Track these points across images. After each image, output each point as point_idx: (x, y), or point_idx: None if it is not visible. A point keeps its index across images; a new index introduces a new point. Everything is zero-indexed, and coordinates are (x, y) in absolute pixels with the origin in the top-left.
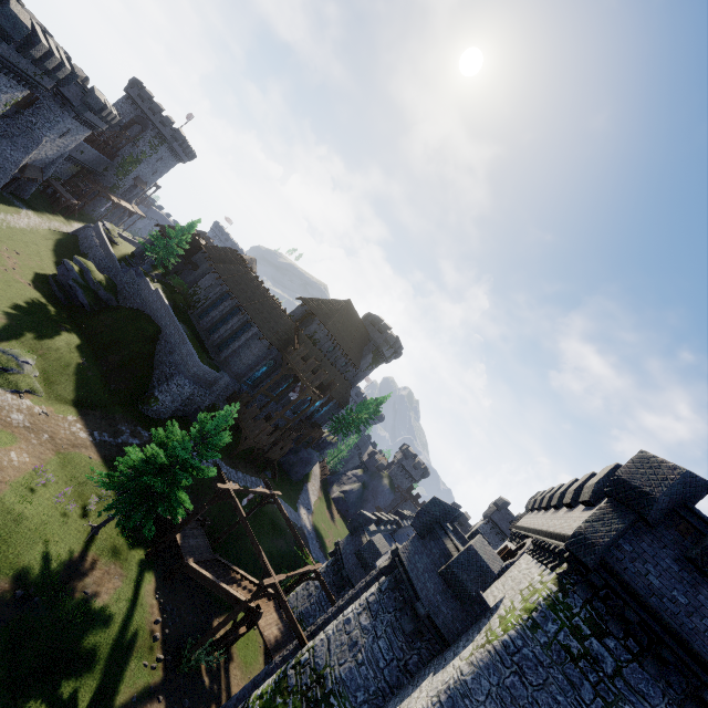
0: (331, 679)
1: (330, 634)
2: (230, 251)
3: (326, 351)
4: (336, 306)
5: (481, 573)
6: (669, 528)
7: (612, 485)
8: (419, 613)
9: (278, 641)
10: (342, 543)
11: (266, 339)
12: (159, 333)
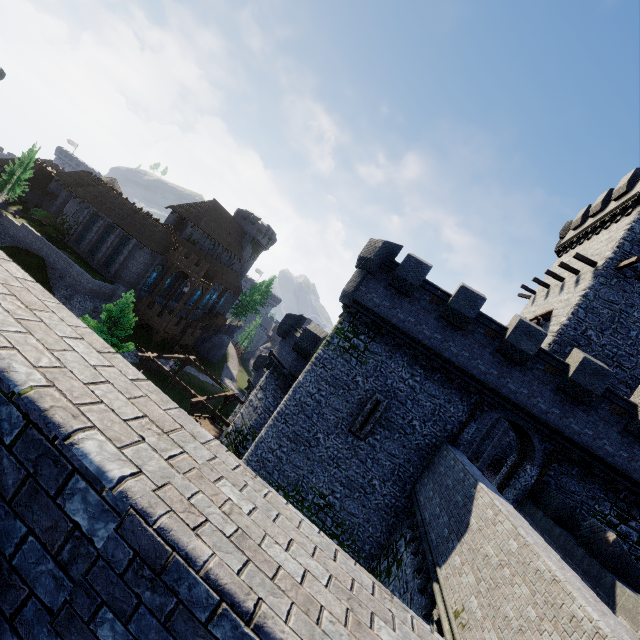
0: (246, 429)
1: (242, 412)
2: (84, 174)
3: (208, 249)
4: (204, 208)
5: (314, 340)
6: (382, 273)
7: (358, 261)
8: (285, 374)
9: (216, 437)
10: (252, 379)
11: (146, 247)
12: (43, 263)
